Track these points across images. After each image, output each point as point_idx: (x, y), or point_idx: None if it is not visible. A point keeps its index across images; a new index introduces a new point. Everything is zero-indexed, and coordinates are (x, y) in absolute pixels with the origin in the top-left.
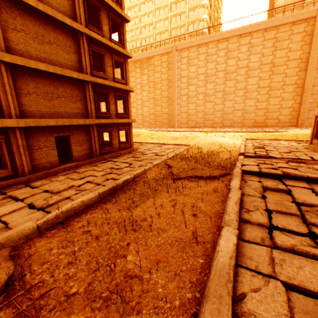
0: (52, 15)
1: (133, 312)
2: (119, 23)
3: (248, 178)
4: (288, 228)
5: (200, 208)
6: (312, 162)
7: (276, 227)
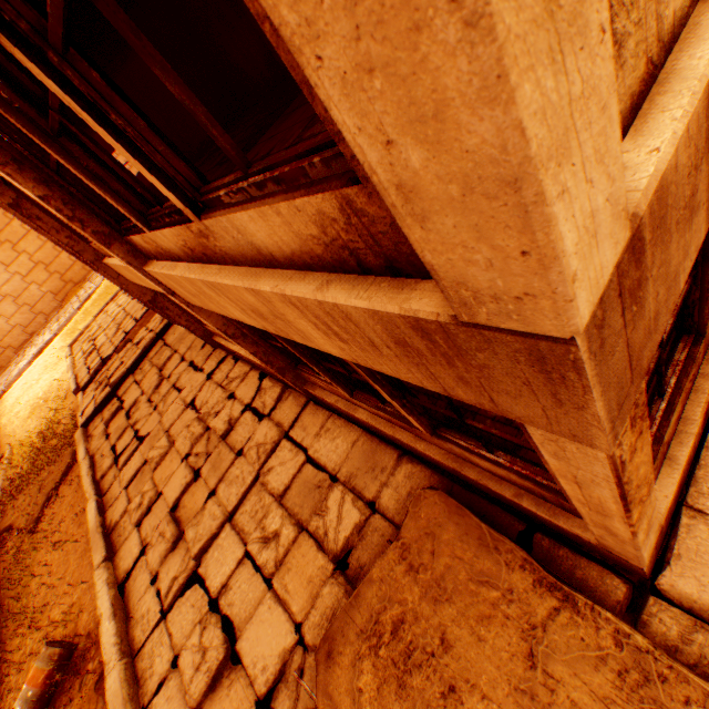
0: None
1: (79, 612)
2: None
3: (94, 427)
4: (126, 445)
5: (82, 511)
6: (139, 327)
7: (120, 455)
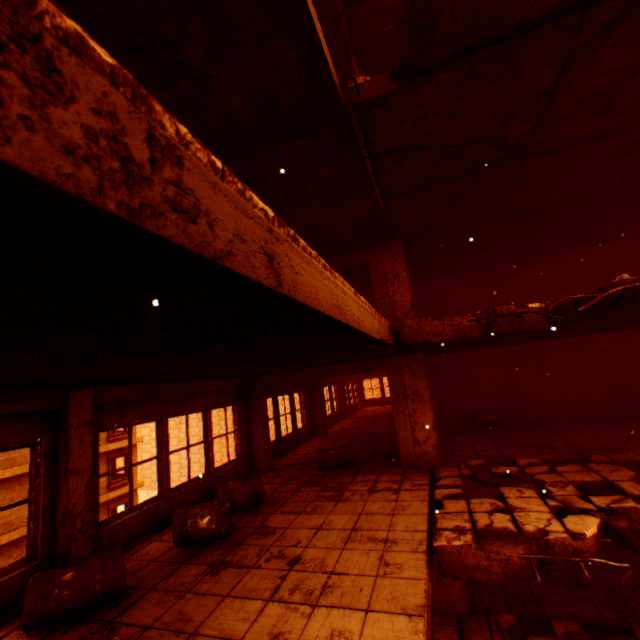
0: (20, 535)
1: None
2: (127, 452)
3: None
4: None
5: None
6: None
7: None
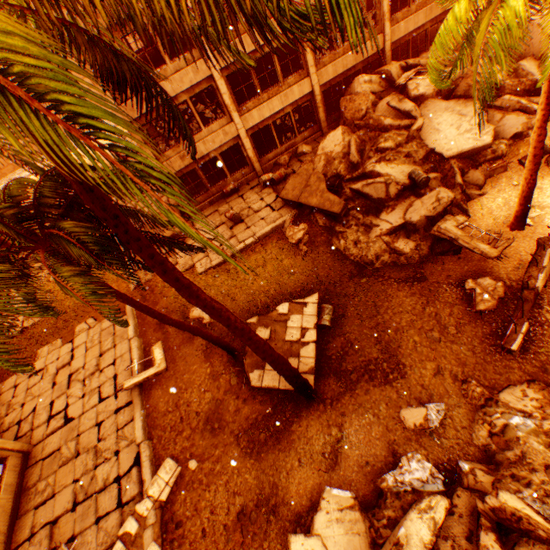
0: None
1: None
2: None
3: None
4: None
5: None
6: None
7: None
